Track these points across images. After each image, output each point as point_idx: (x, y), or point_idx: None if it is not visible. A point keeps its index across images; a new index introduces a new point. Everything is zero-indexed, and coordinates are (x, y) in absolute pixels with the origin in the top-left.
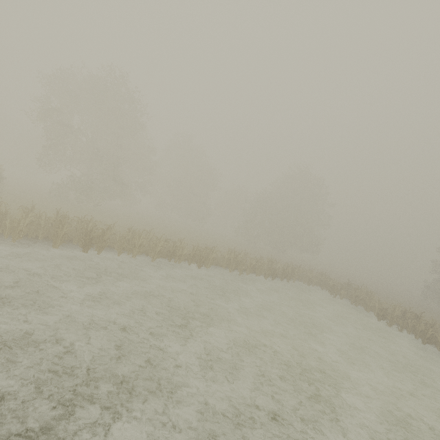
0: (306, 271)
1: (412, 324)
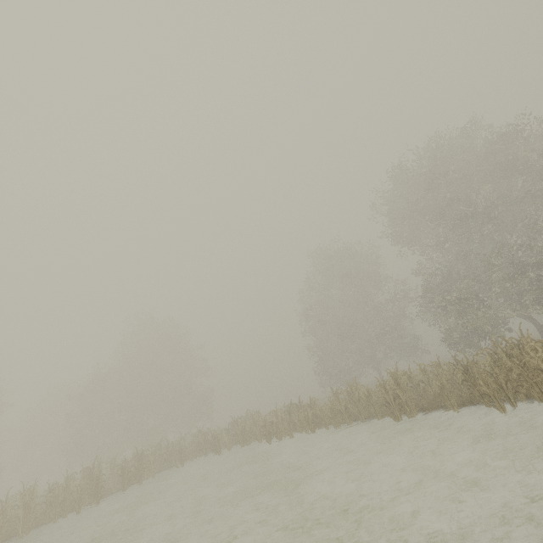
0: (171, 444)
1: (297, 418)
